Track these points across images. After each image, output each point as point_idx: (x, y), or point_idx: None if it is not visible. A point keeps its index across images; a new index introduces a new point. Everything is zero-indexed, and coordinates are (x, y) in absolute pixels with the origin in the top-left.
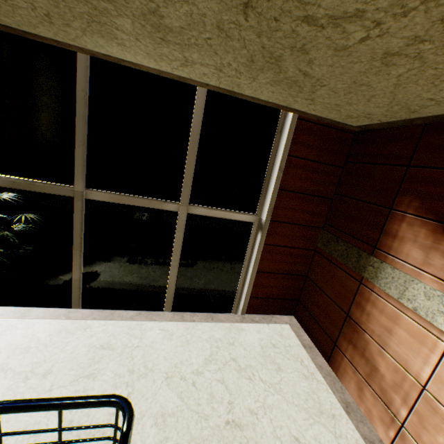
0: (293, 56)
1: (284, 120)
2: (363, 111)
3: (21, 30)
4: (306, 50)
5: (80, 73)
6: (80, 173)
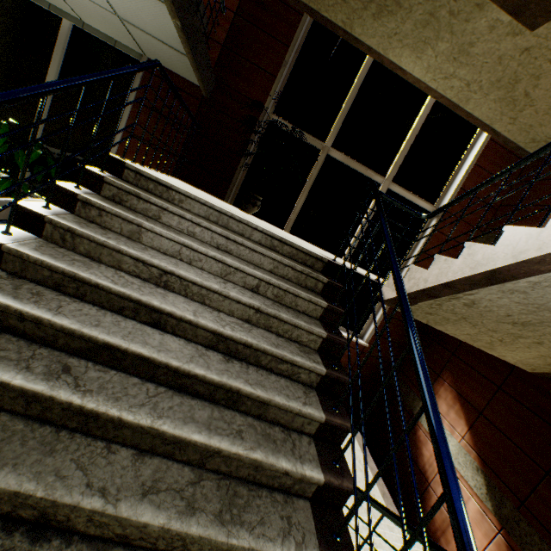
0: (528, 81)
1: (477, 139)
2: (546, 134)
3: (354, 38)
4: (538, 78)
5: (362, 71)
6: (333, 134)
